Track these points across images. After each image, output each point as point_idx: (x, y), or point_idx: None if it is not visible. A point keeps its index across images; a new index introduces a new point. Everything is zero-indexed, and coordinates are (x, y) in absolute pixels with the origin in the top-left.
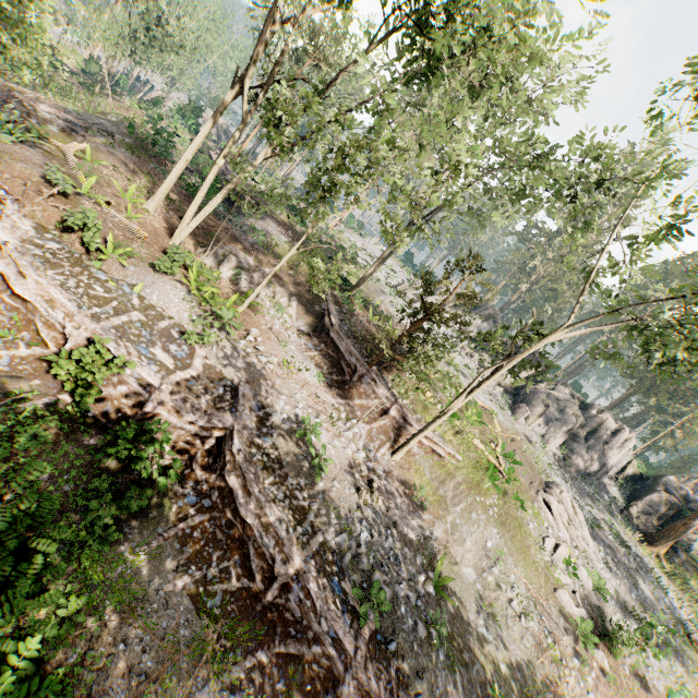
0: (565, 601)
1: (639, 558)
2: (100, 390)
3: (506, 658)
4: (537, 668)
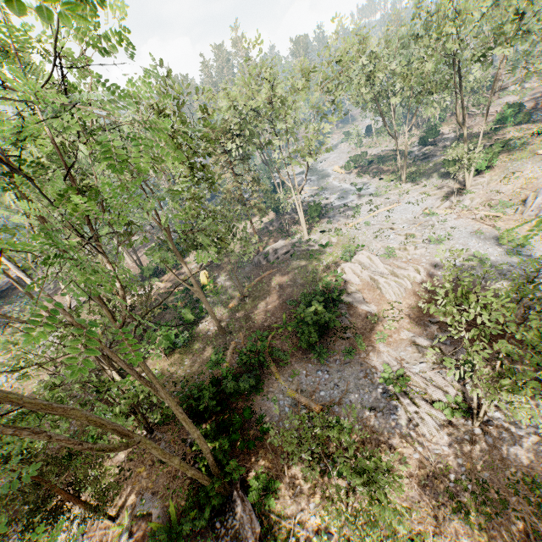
0: None
1: None
2: None
3: None
4: None
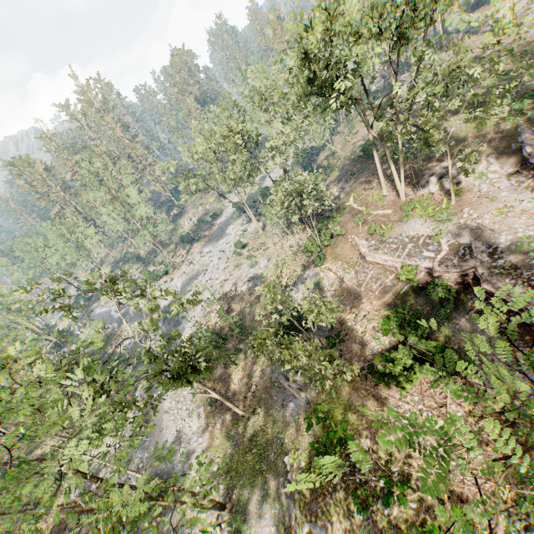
0: None
1: None
2: (415, 278)
3: None
4: None
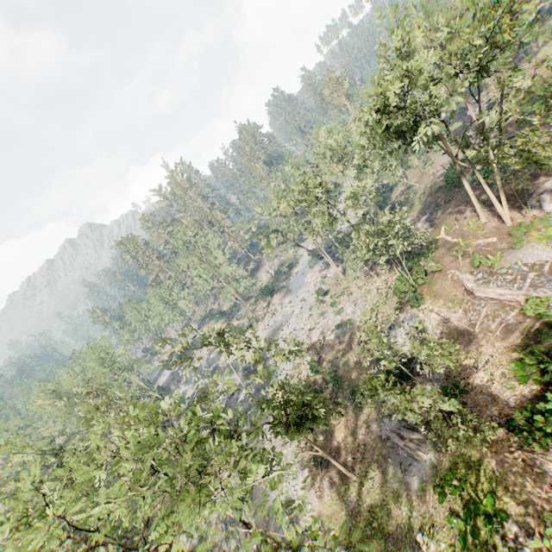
0: None
1: None
2: (548, 312)
3: None
4: None
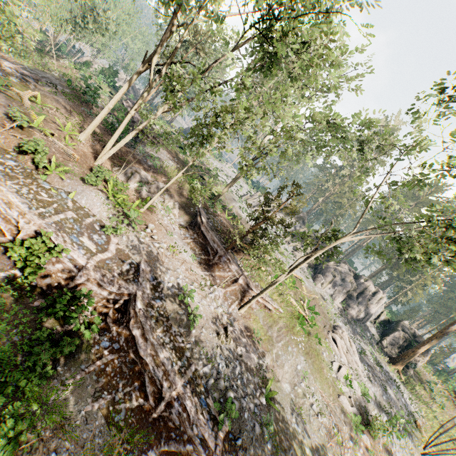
0: (345, 403)
1: (388, 373)
2: (43, 268)
3: (309, 443)
4: (327, 448)
